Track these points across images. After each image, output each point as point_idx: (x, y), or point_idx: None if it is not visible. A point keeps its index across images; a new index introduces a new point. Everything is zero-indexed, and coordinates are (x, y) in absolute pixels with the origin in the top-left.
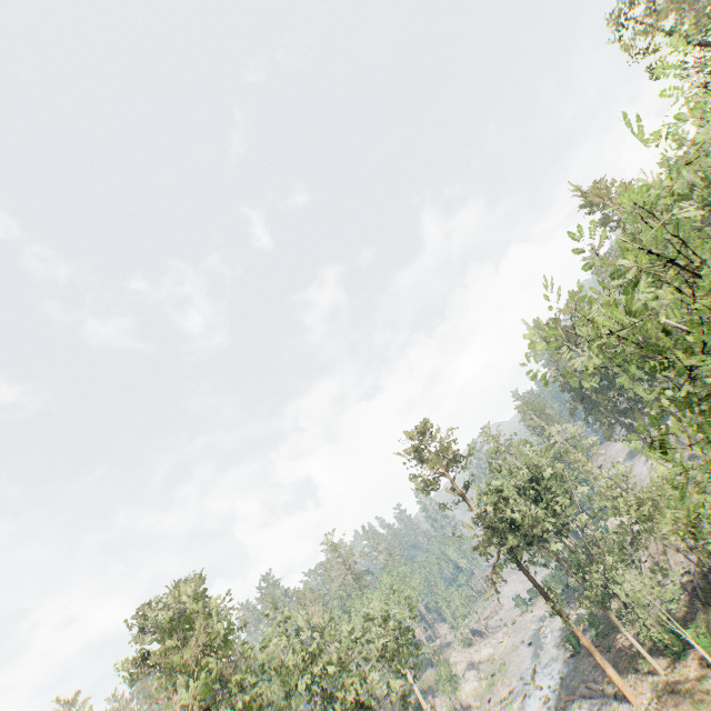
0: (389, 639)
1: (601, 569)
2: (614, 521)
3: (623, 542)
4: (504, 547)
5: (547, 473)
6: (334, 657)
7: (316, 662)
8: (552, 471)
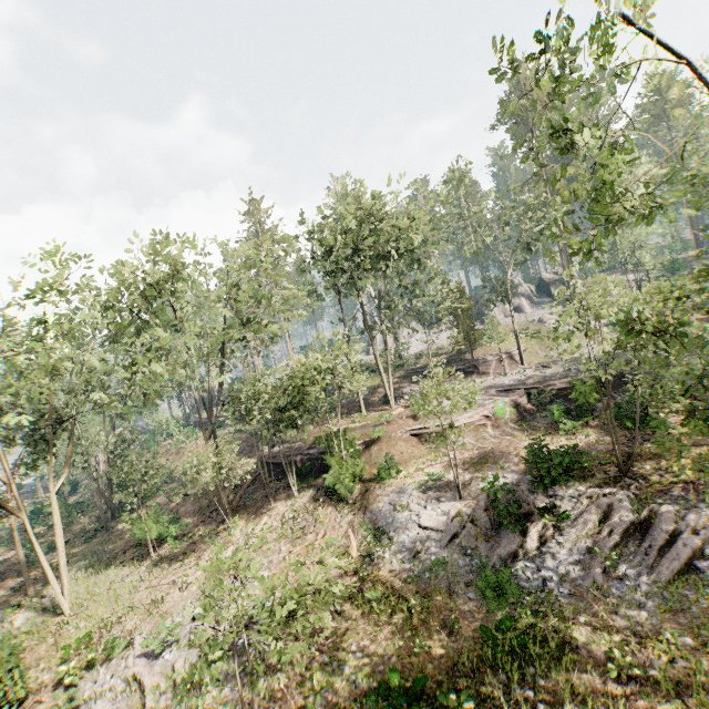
0: None
1: None
2: None
3: None
4: None
5: None
6: None
7: None
8: None
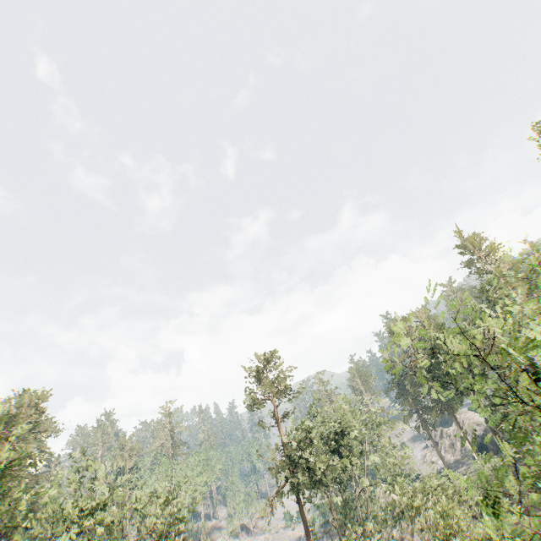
0: (163, 522)
1: (361, 530)
2: (384, 487)
3: (387, 516)
4: (294, 480)
5: (352, 434)
6: (109, 519)
7: (91, 517)
8: (357, 434)
